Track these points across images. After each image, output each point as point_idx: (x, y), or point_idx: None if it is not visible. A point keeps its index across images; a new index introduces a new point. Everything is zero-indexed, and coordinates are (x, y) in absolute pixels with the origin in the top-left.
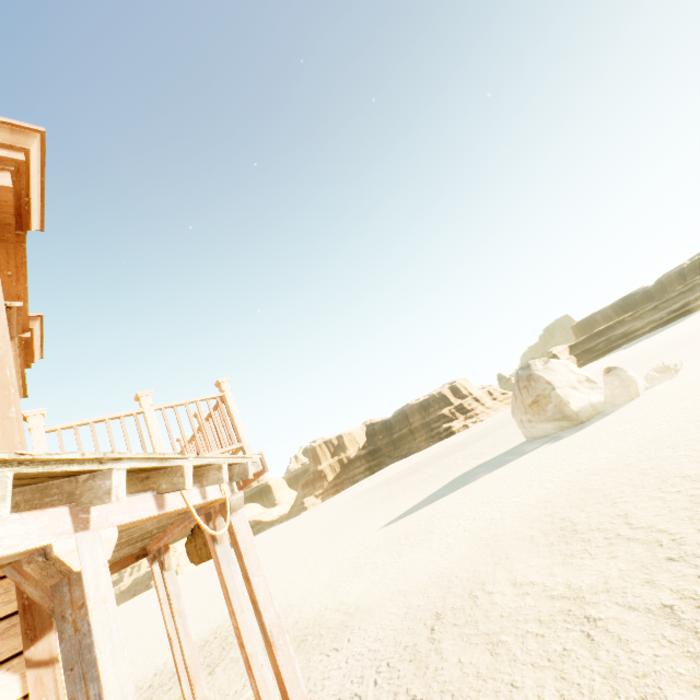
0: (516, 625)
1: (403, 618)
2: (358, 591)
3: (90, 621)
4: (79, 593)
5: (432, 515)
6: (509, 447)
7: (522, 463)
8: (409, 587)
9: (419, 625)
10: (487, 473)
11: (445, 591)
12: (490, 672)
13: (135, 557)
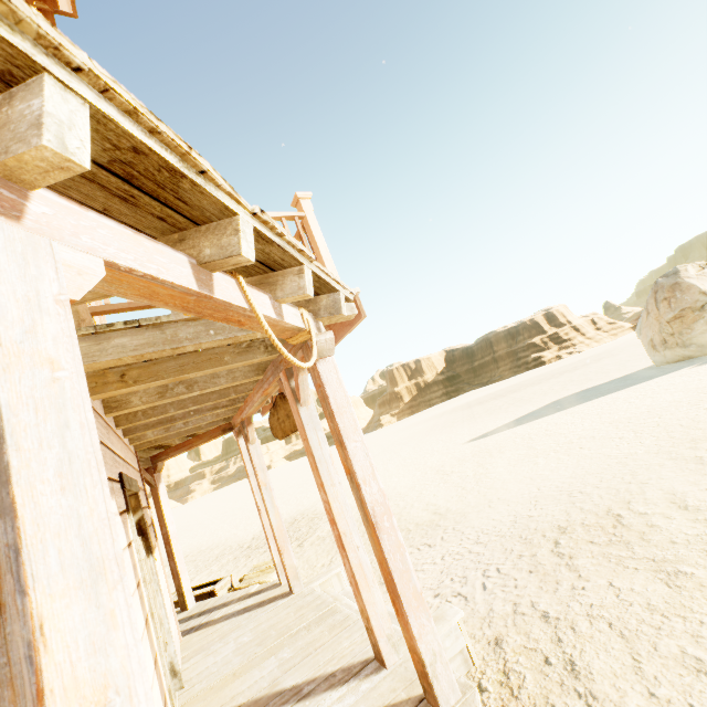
0: (706, 556)
1: (510, 526)
2: (447, 495)
3: None
4: None
5: (530, 433)
6: (627, 373)
7: (653, 385)
8: (513, 497)
9: (535, 535)
10: (600, 396)
11: (567, 505)
12: (673, 607)
13: (221, 430)
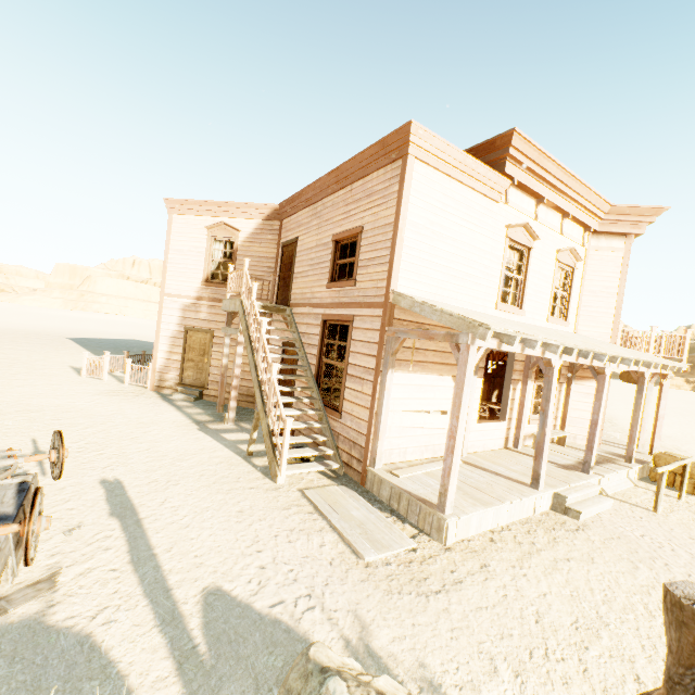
0: None
1: None
2: (690, 448)
3: (644, 386)
4: (643, 381)
5: None
6: None
7: None
8: None
9: None
10: None
11: None
12: None
13: None
